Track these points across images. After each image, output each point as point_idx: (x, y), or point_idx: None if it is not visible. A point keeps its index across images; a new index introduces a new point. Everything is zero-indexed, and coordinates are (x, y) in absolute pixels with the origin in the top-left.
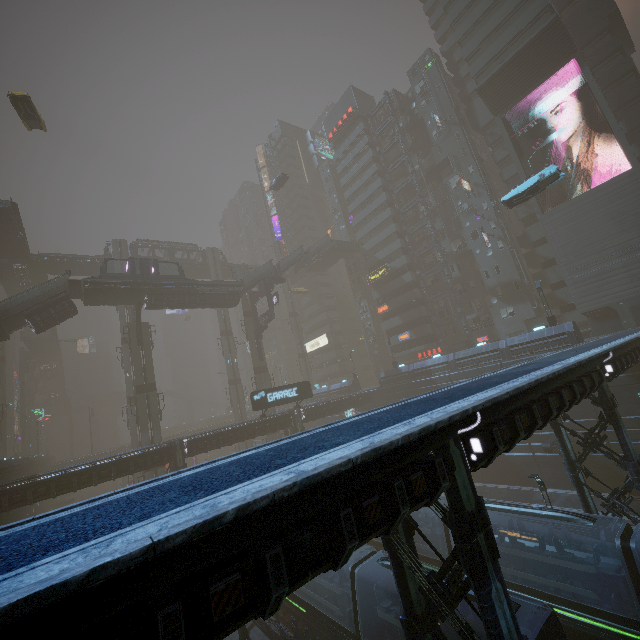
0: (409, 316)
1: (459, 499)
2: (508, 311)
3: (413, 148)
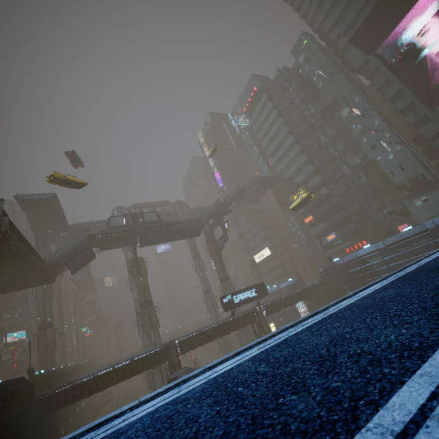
0: (332, 220)
1: None
2: (421, 199)
3: (306, 99)
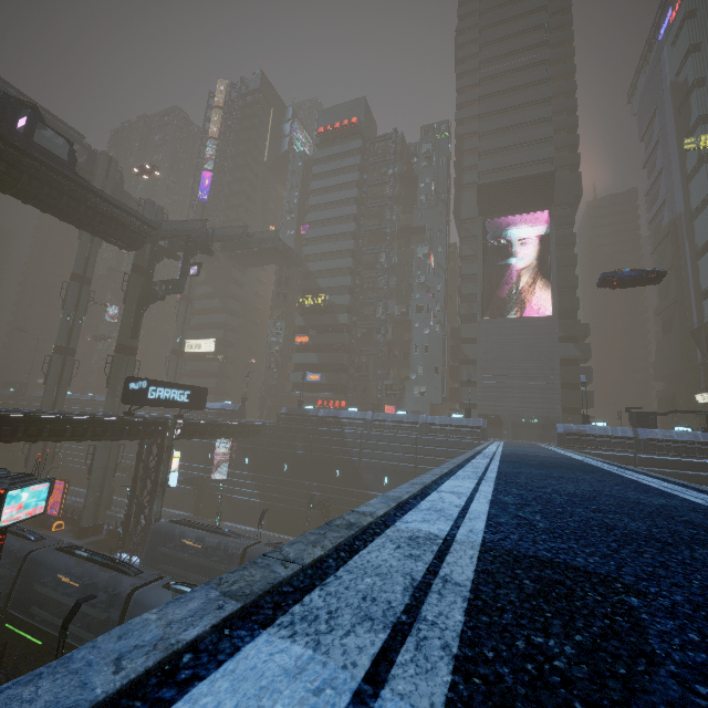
0: (329, 358)
1: None
2: (421, 390)
3: (398, 198)
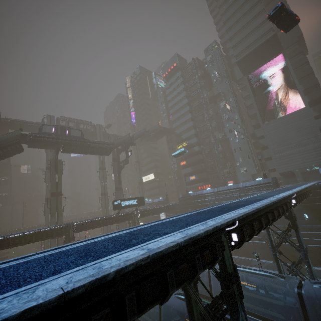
0: (196, 168)
1: (225, 265)
2: (244, 169)
3: (204, 86)
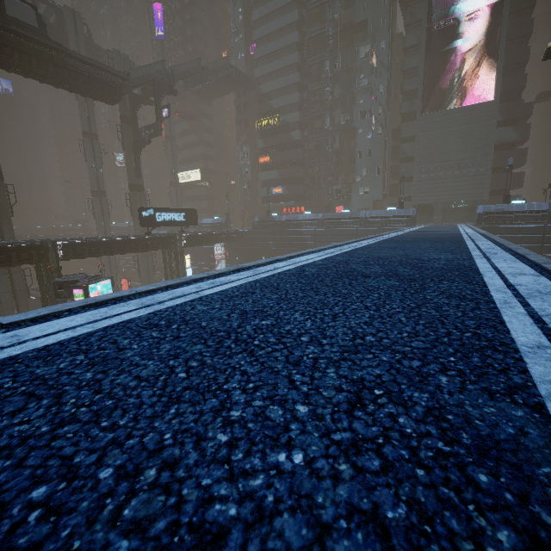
0: (287, 173)
1: None
2: (365, 190)
3: None
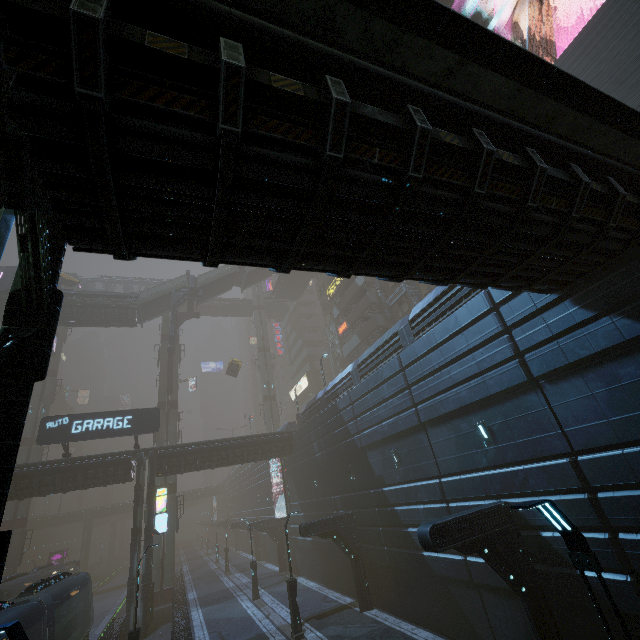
0: (365, 330)
1: None
2: None
3: None
